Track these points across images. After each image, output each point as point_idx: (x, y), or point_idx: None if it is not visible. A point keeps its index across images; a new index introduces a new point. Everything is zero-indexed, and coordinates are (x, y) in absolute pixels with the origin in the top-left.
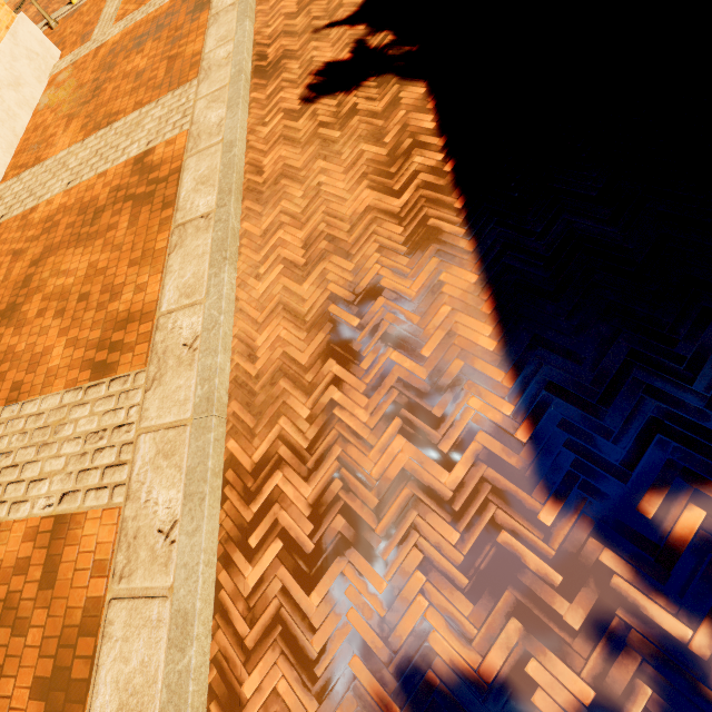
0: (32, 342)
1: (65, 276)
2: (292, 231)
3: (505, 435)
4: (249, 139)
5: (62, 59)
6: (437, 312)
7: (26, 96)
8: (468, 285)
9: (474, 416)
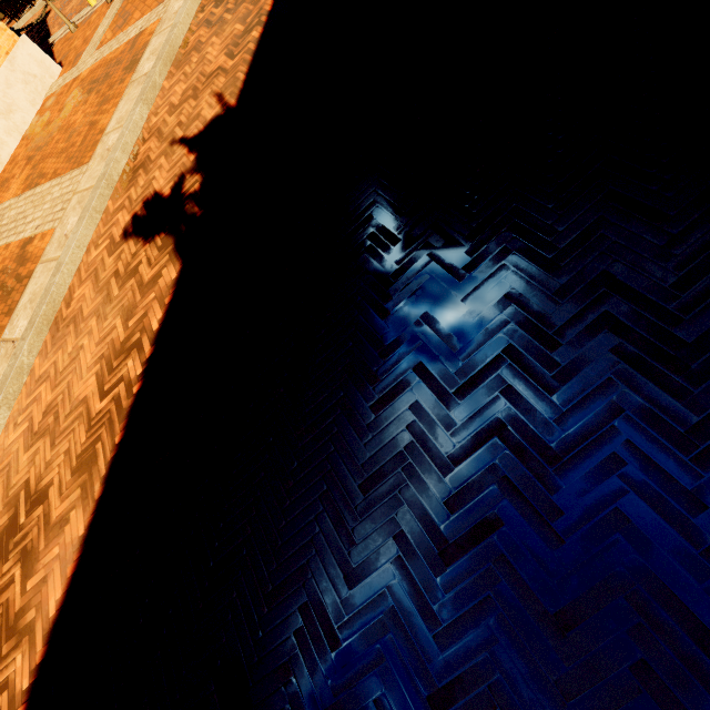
0: None
1: None
2: (48, 390)
3: (13, 706)
4: (83, 259)
5: (57, 80)
6: (53, 549)
7: (17, 122)
8: (77, 536)
9: (13, 673)
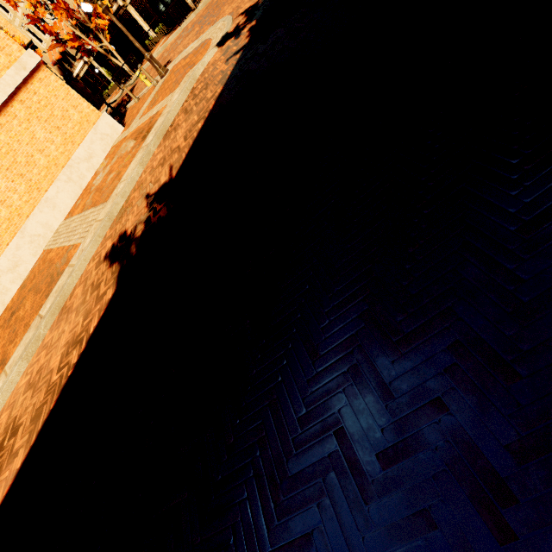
0: (3, 340)
1: (25, 308)
2: (44, 355)
3: None
4: (86, 267)
5: (119, 136)
6: (7, 471)
7: (94, 163)
8: (17, 467)
9: None
